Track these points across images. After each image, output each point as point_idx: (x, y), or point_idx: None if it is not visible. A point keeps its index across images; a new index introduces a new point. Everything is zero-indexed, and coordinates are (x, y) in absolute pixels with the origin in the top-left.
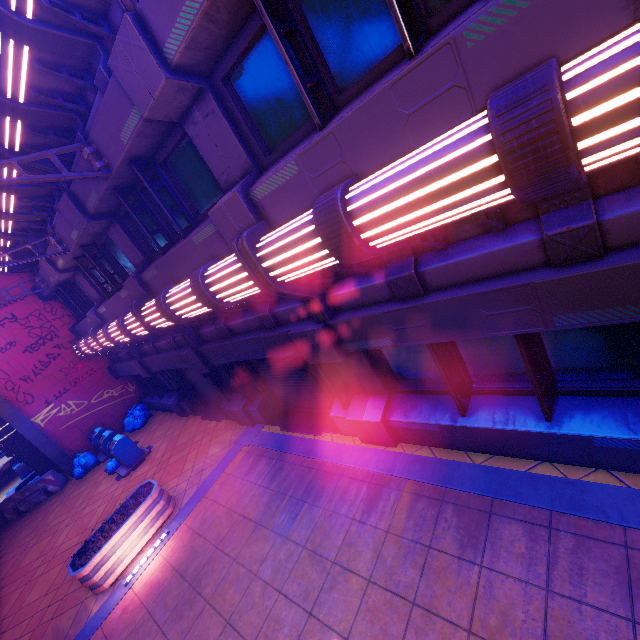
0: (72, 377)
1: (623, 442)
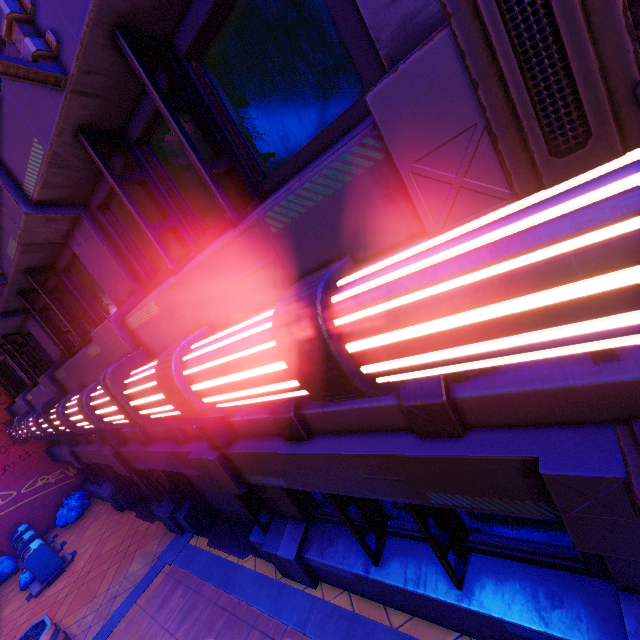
0: (1, 464)
1: (535, 634)
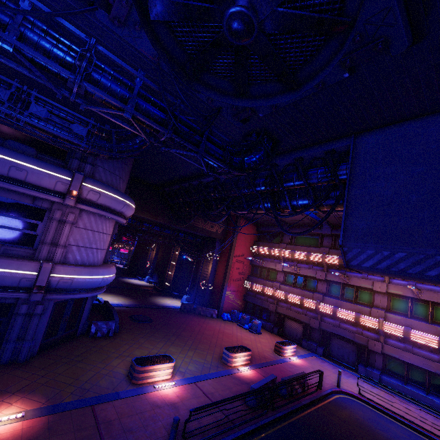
0: (238, 289)
1: None
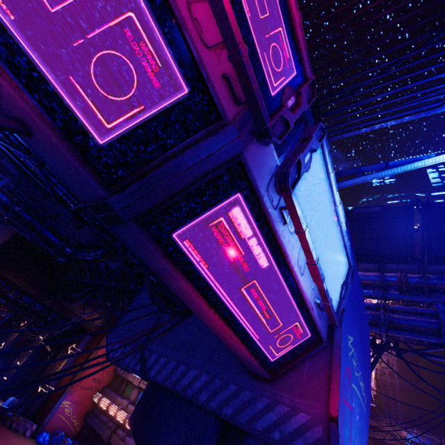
0: (83, 401)
1: None
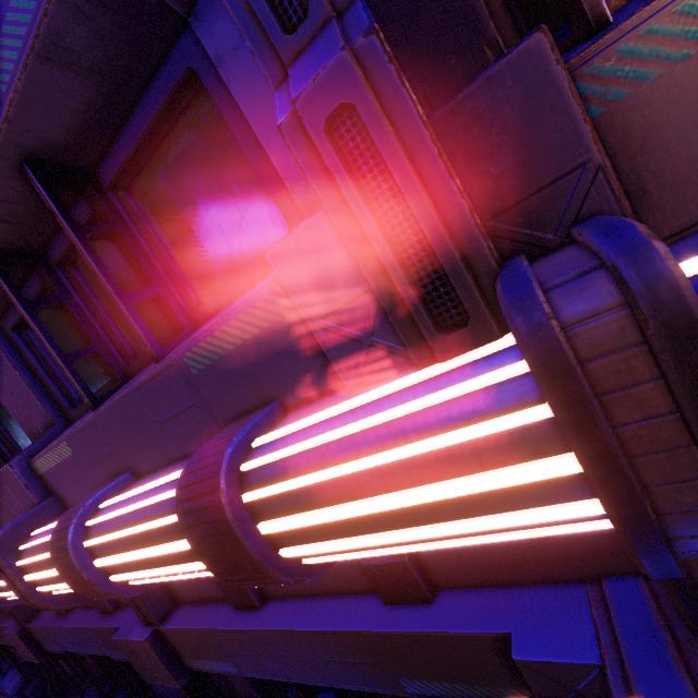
0: None
1: None
